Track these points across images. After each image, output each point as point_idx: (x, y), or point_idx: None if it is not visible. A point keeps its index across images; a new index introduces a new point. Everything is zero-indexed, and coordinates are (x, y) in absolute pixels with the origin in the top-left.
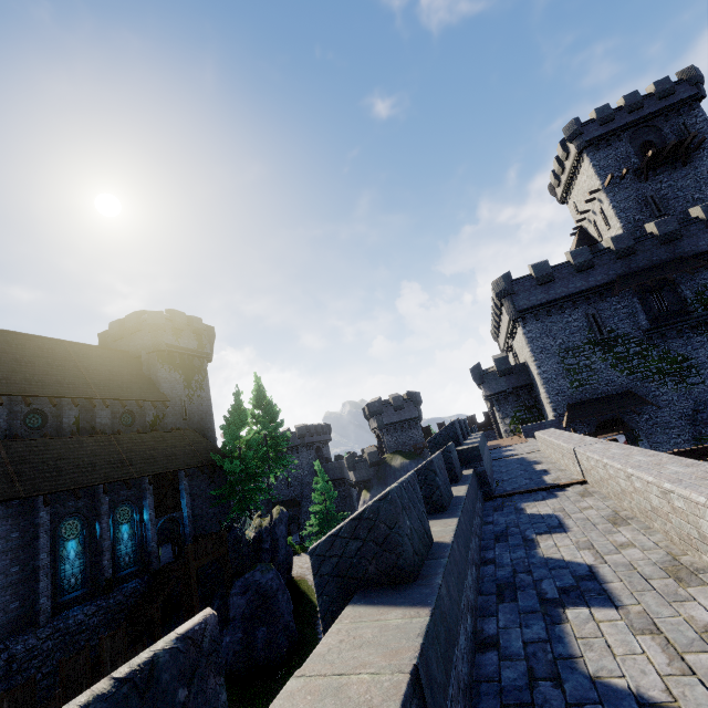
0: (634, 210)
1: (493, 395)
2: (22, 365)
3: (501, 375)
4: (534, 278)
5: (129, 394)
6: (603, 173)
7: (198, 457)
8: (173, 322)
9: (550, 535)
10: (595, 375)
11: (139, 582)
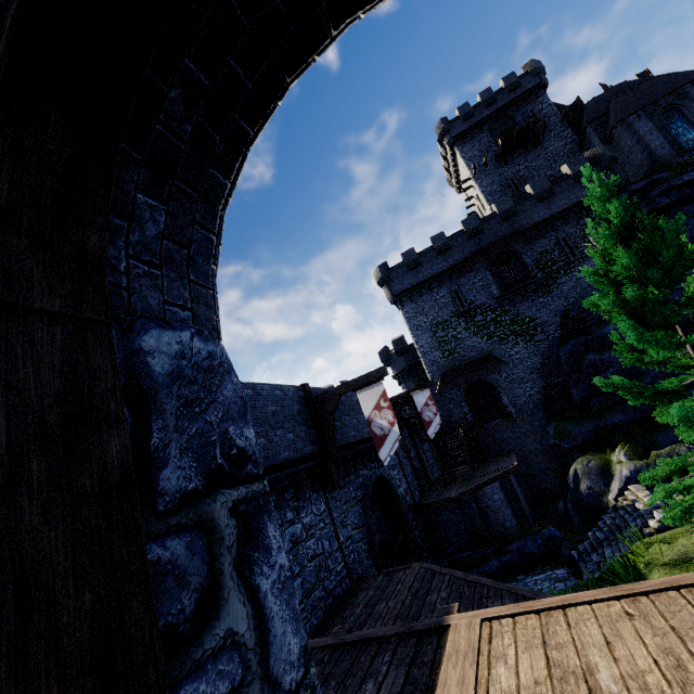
0: (499, 193)
1: (399, 374)
2: None
3: (399, 355)
4: (405, 264)
5: None
6: (471, 163)
7: None
8: None
9: None
10: (461, 344)
11: None
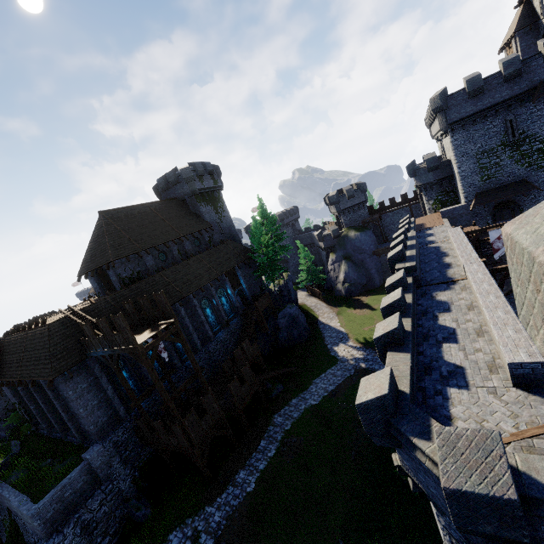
0: None
1: (422, 185)
2: (141, 228)
3: (430, 171)
4: (467, 92)
5: (193, 228)
6: None
7: (240, 256)
8: (196, 172)
9: (443, 314)
10: (501, 170)
11: (237, 319)
